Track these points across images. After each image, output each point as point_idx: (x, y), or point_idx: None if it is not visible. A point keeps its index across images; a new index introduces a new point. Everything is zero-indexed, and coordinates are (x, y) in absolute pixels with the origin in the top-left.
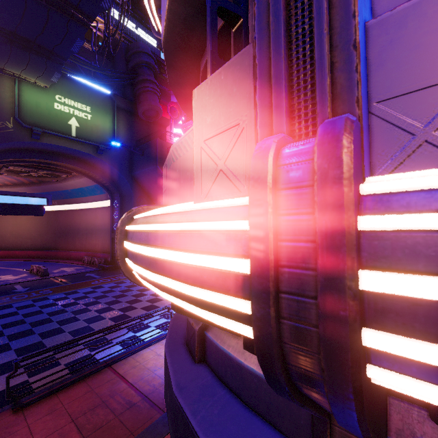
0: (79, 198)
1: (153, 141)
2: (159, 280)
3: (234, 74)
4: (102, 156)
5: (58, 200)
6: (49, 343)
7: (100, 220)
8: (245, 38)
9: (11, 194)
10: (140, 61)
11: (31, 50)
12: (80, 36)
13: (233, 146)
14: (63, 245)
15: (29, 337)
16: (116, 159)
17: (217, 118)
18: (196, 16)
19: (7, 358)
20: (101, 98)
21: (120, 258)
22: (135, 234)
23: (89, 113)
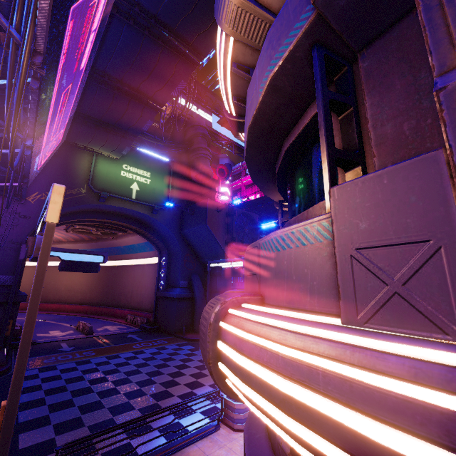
0: (129, 255)
1: (204, 201)
2: (308, 438)
3: (408, 180)
4: (156, 215)
5: (111, 255)
6: (88, 420)
7: (147, 277)
8: (356, 125)
9: (75, 251)
10: (196, 132)
11: (111, 132)
12: (151, 118)
13: (420, 267)
14: (109, 301)
15: (69, 410)
16: (168, 218)
17: (380, 225)
18: (288, 105)
19: (45, 436)
20: (160, 165)
21: (212, 361)
22: (245, 343)
23: (149, 178)
